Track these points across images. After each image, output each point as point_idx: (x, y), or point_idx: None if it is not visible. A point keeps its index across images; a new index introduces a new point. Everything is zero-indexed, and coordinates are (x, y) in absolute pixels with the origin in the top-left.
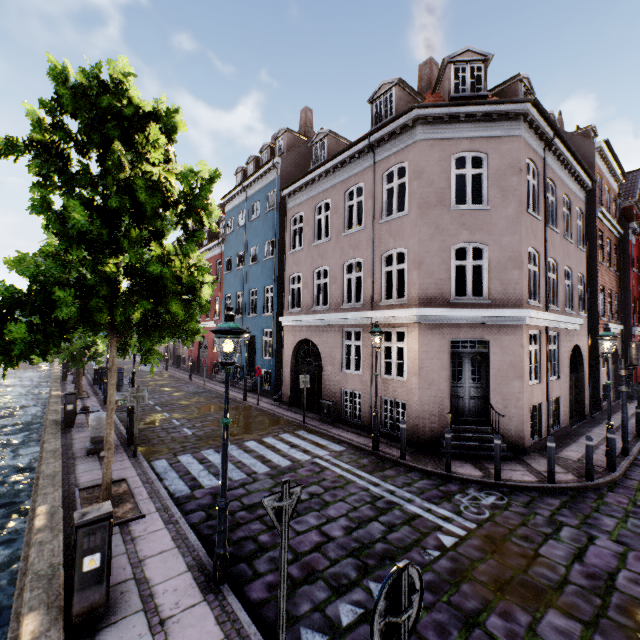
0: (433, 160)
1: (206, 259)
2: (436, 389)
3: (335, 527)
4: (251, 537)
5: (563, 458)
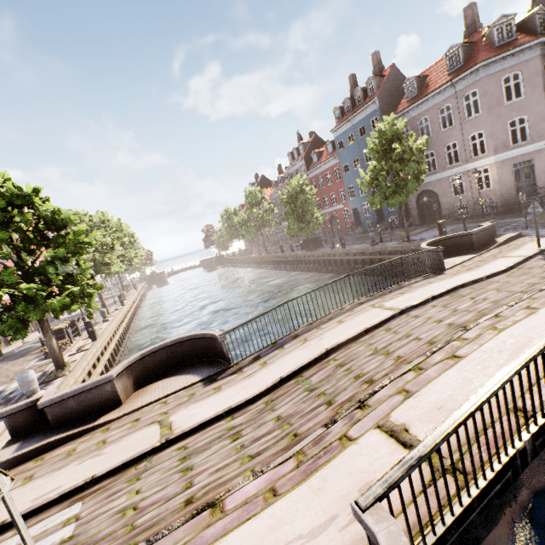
0: (491, 85)
1: (322, 171)
2: (508, 187)
3: None
4: None
5: None
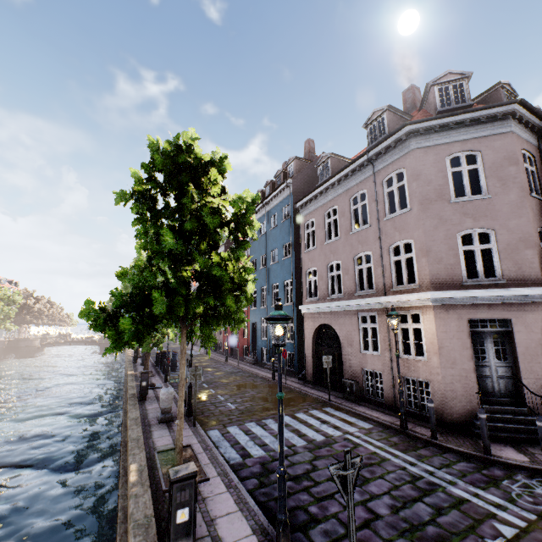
0: (428, 163)
1: None
2: (460, 368)
3: (380, 504)
4: (302, 507)
5: None
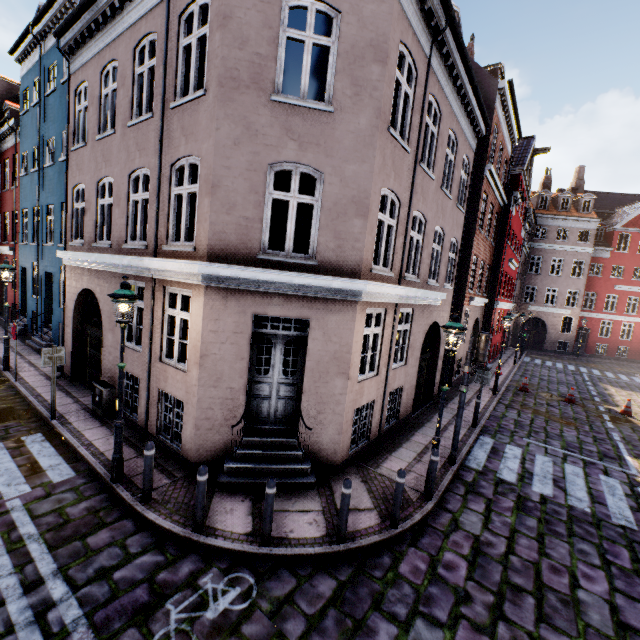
0: None
1: (2, 151)
2: (226, 388)
3: None
4: None
5: (382, 476)
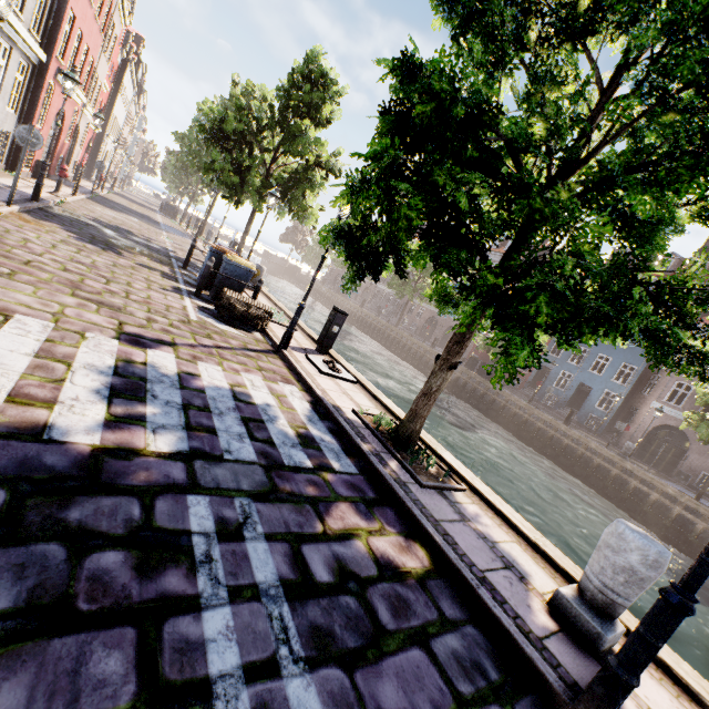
0: None
1: None
2: None
3: None
4: None
5: None
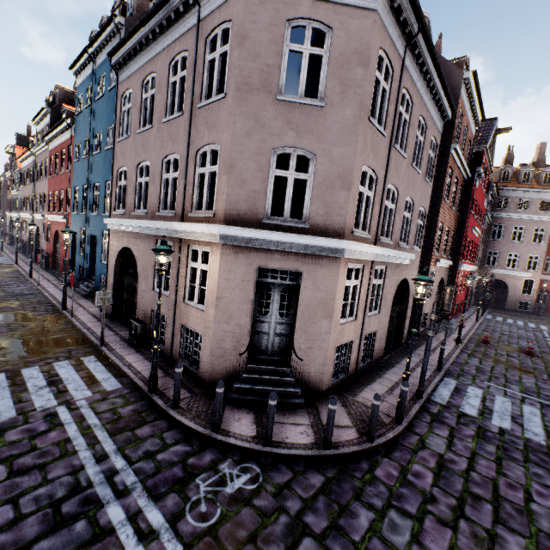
0: (262, 22)
1: (60, 143)
2: (235, 324)
3: None
4: None
5: (359, 402)
